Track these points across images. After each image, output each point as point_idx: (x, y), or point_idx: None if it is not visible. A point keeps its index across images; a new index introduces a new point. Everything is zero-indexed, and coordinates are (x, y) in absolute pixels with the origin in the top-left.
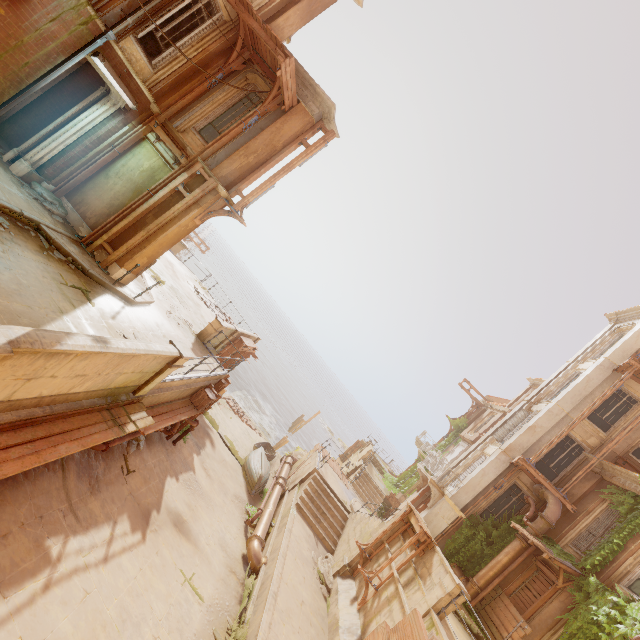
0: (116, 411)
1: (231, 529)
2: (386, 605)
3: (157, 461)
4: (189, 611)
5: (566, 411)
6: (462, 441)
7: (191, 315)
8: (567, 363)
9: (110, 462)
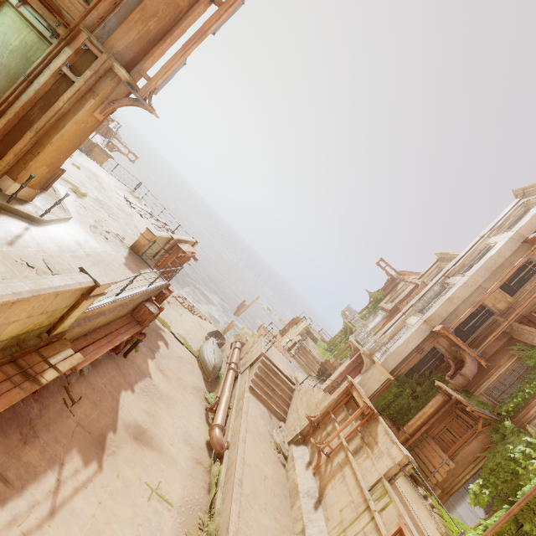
0: (26, 360)
1: (193, 420)
2: (339, 471)
3: (108, 379)
4: (159, 523)
5: (480, 282)
6: (381, 310)
7: (122, 227)
8: (477, 238)
9: (47, 400)
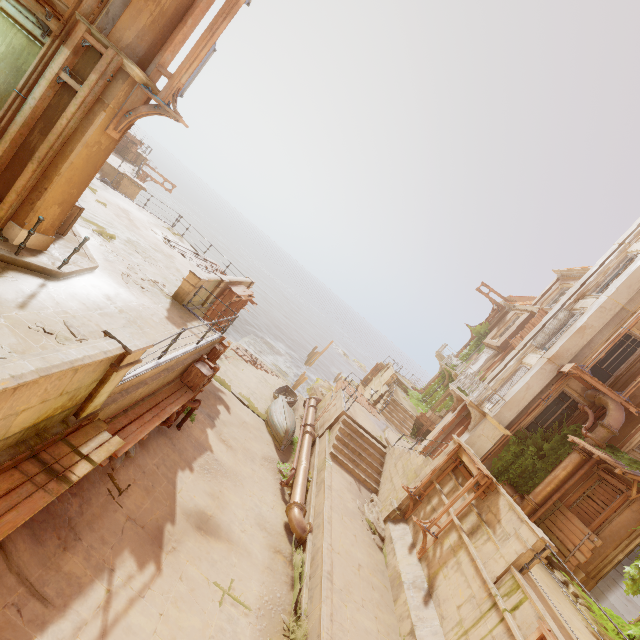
0: (50, 452)
1: (266, 498)
2: (451, 556)
3: (160, 459)
4: (235, 632)
5: (622, 304)
6: (486, 348)
7: (161, 272)
8: (614, 247)
9: (88, 493)
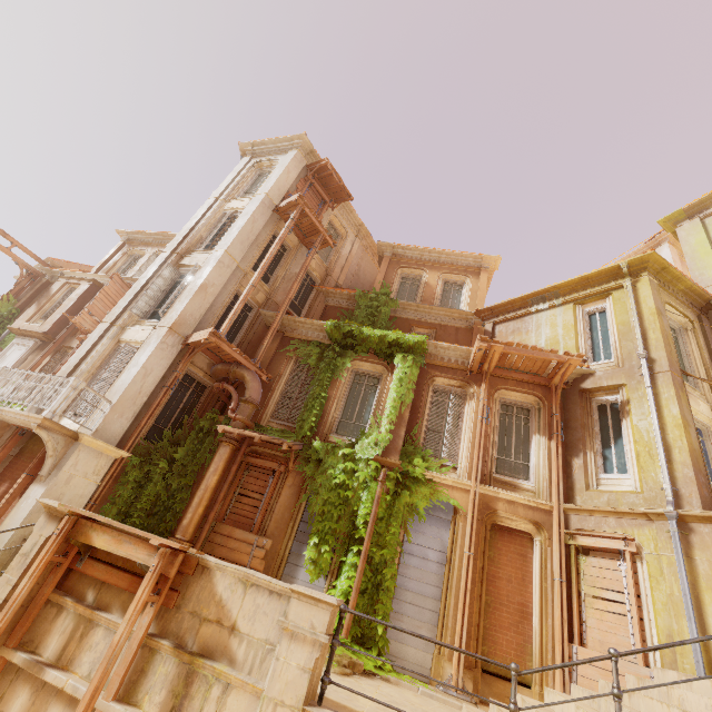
0: None
1: None
2: None
3: None
4: None
5: (238, 261)
6: (19, 337)
7: None
8: (211, 200)
9: None
